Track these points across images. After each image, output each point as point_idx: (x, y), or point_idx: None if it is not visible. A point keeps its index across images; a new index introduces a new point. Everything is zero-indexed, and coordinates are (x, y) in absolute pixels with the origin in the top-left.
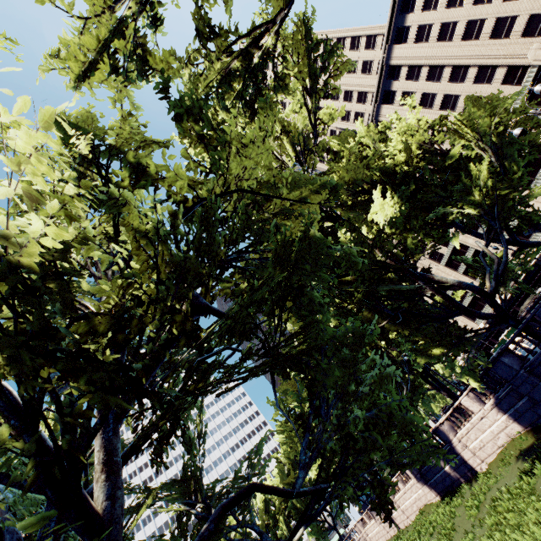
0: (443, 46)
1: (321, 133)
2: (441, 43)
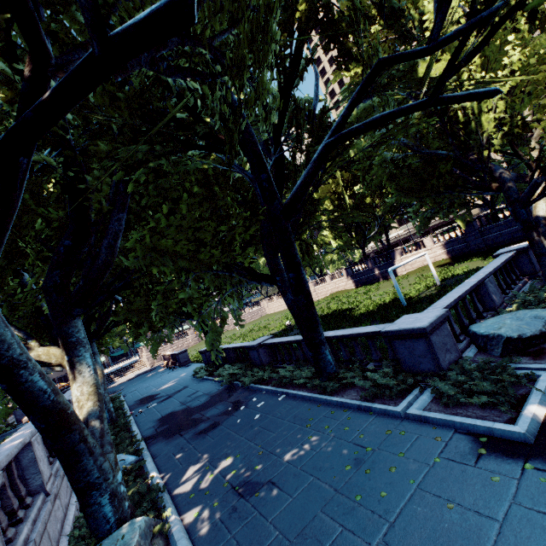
0: None
1: None
2: None
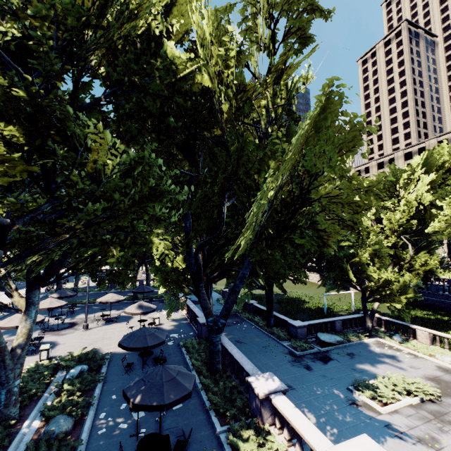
0: None
1: None
2: None
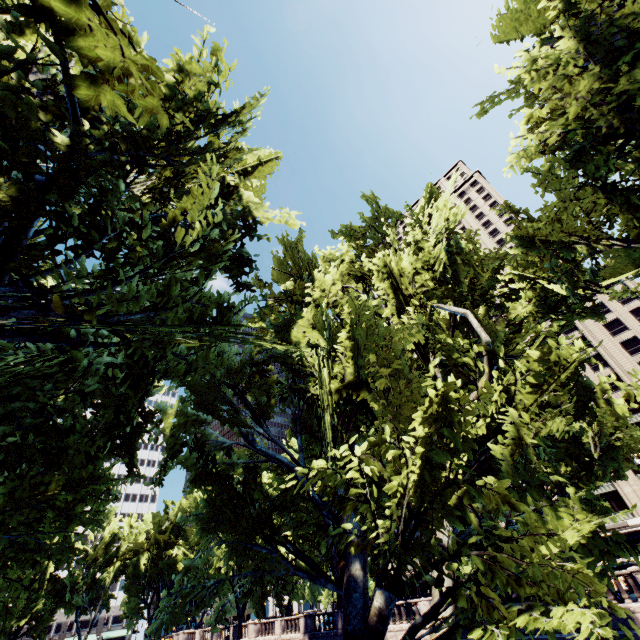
0: (604, 333)
1: None
2: (605, 330)
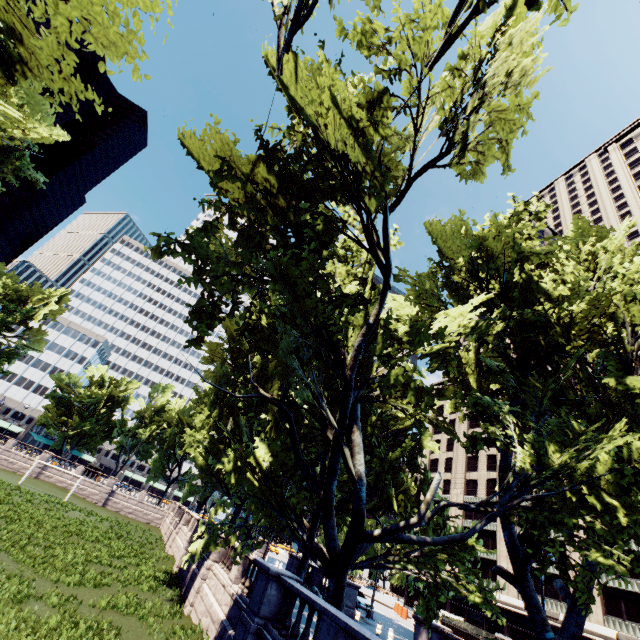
0: None
1: (490, 102)
2: None
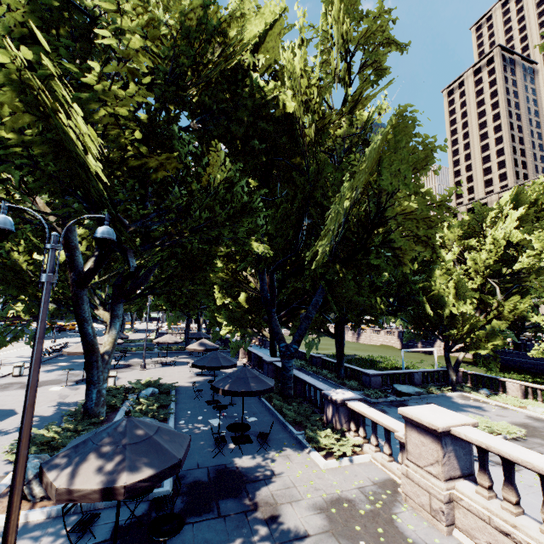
0: None
1: None
2: None
